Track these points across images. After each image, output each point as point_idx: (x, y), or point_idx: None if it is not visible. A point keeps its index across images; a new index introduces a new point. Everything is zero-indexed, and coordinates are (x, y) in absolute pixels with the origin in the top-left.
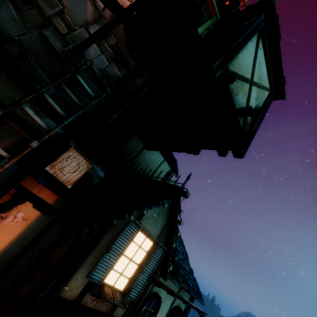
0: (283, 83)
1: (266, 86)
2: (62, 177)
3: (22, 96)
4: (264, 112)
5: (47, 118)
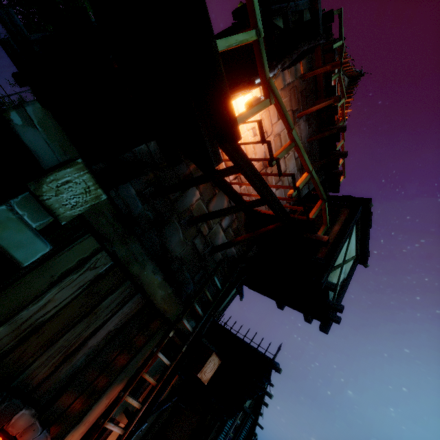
0: (367, 256)
1: (353, 257)
2: (204, 378)
3: (182, 310)
4: (348, 283)
5: (191, 320)
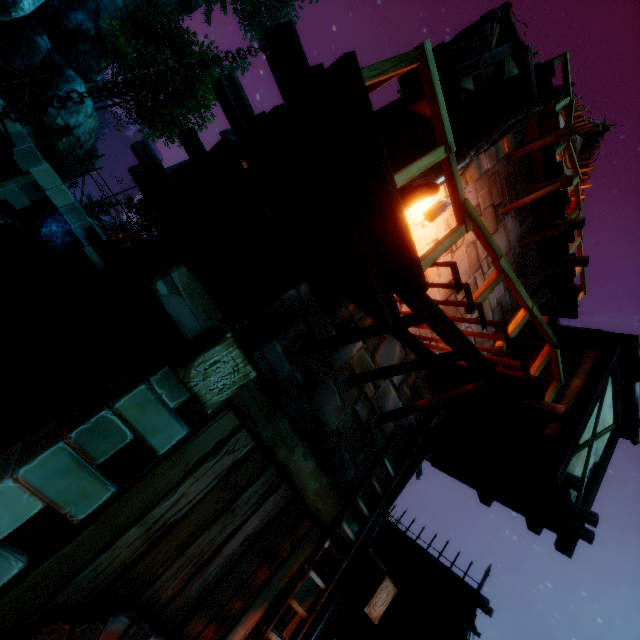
0: (637, 427)
1: (609, 427)
2: (373, 614)
3: (340, 508)
4: (604, 471)
5: (353, 523)
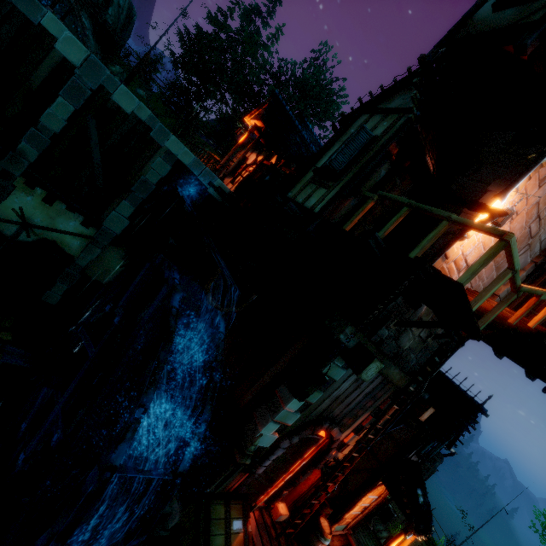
0: None
1: None
2: (422, 419)
3: (408, 381)
4: None
5: (414, 384)
